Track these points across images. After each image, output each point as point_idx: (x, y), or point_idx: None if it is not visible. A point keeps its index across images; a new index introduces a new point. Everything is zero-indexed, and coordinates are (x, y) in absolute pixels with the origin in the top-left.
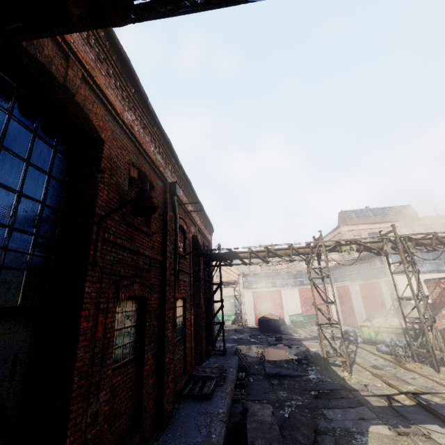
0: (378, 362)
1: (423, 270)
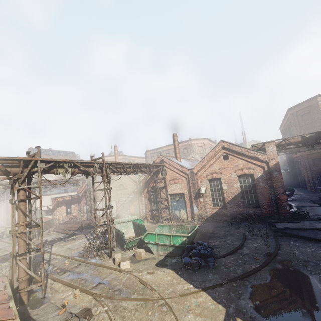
0: (3, 246)
1: (53, 193)
